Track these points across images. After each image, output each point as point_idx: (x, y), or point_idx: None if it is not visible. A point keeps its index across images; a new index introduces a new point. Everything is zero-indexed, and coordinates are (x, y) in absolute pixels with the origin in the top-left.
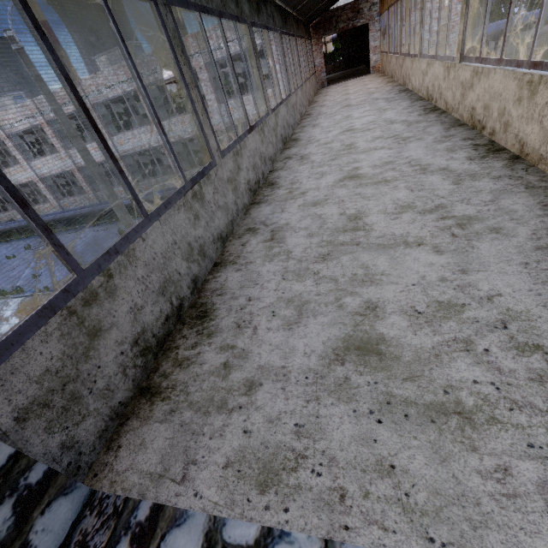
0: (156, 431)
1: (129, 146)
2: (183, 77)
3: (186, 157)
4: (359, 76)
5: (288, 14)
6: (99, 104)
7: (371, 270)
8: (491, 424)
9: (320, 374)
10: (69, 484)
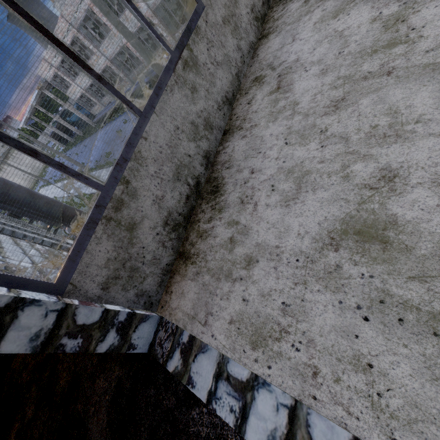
0: (189, 286)
1: None
2: None
3: None
4: None
5: None
6: None
7: (401, 116)
8: None
9: (311, 258)
10: (145, 316)
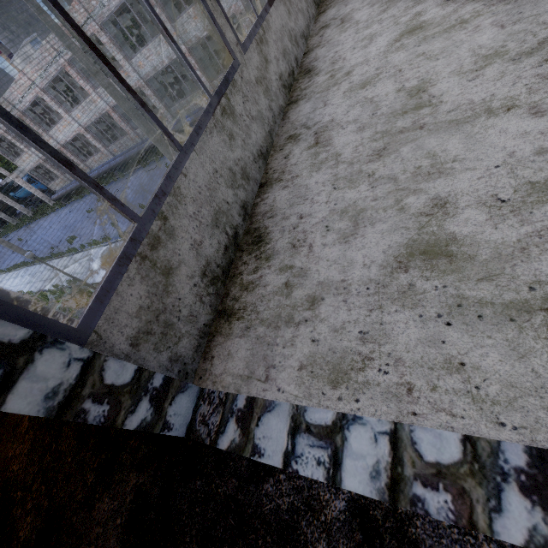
0: (238, 345)
1: (150, 67)
2: None
3: (209, 63)
4: None
5: None
6: (106, 23)
7: (439, 158)
8: None
9: (382, 284)
10: (183, 385)
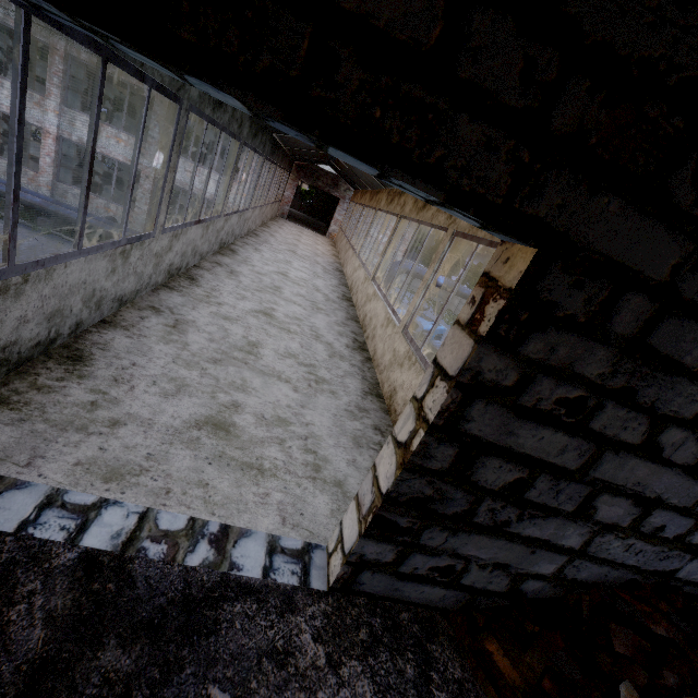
0: None
1: None
2: (170, 161)
3: (68, 163)
4: (316, 231)
5: (280, 147)
6: None
7: (247, 383)
8: (273, 477)
9: (180, 431)
10: None
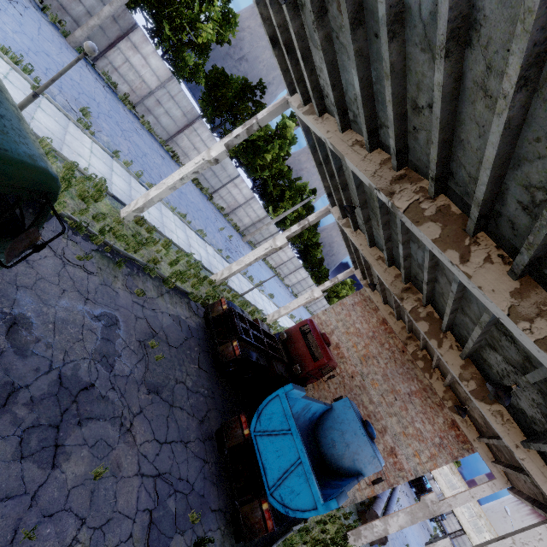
0: None
1: None
2: None
3: None
4: None
5: None
6: None
7: None
8: None
9: None
10: None
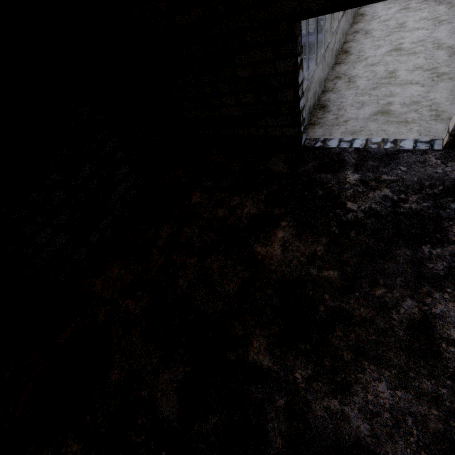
0: (318, 130)
1: None
2: None
3: None
4: None
5: None
6: None
7: (393, 93)
8: (413, 123)
9: (368, 118)
10: (305, 132)
